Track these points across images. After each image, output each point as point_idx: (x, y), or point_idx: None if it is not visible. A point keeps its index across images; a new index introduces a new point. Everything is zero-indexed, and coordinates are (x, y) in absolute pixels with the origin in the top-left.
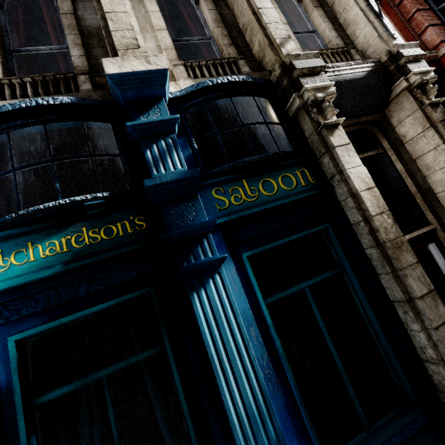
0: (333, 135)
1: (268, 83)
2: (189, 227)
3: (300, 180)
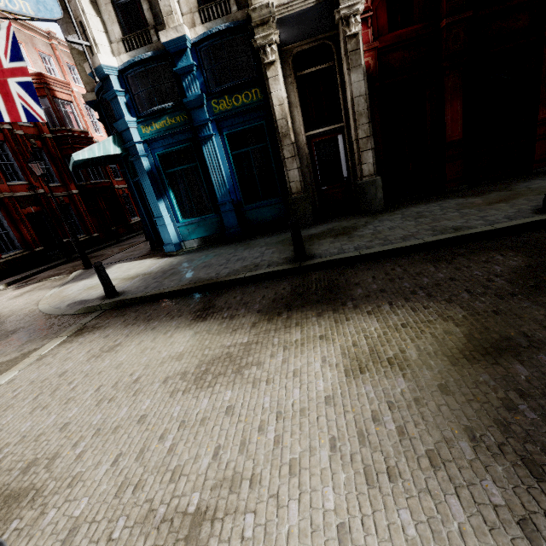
0: (269, 70)
1: (245, 23)
2: (200, 121)
3: (254, 96)
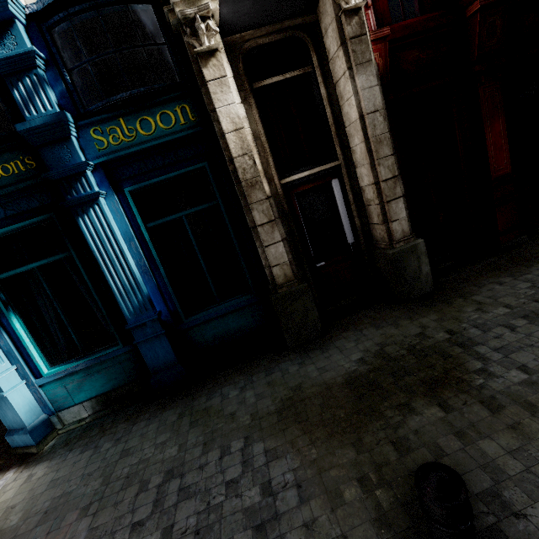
0: (207, 67)
1: None
2: (64, 168)
3: (180, 118)
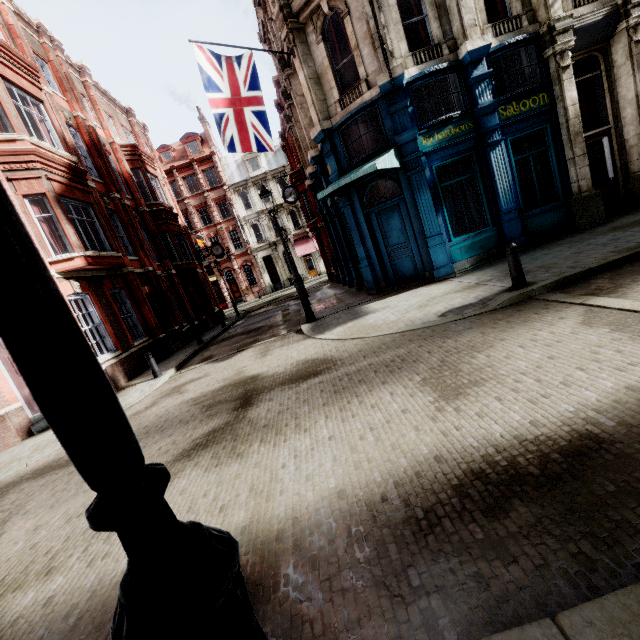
0: (564, 74)
1: (536, 35)
2: (493, 126)
3: (540, 101)
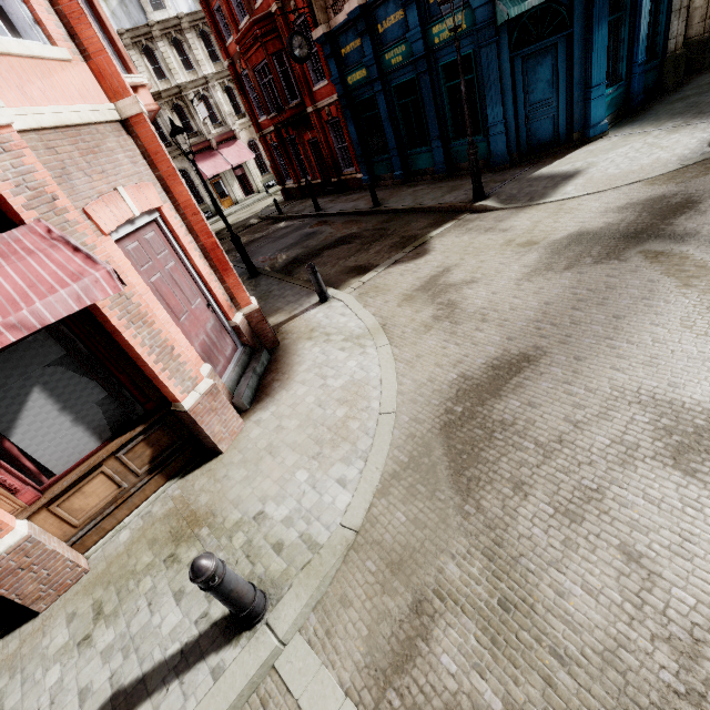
0: None
1: None
2: None
3: None
